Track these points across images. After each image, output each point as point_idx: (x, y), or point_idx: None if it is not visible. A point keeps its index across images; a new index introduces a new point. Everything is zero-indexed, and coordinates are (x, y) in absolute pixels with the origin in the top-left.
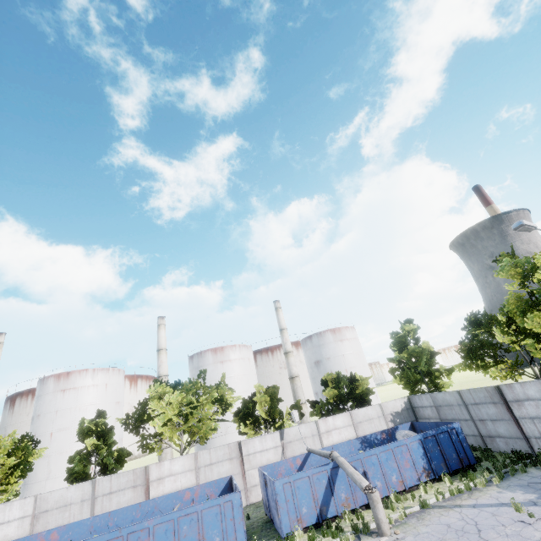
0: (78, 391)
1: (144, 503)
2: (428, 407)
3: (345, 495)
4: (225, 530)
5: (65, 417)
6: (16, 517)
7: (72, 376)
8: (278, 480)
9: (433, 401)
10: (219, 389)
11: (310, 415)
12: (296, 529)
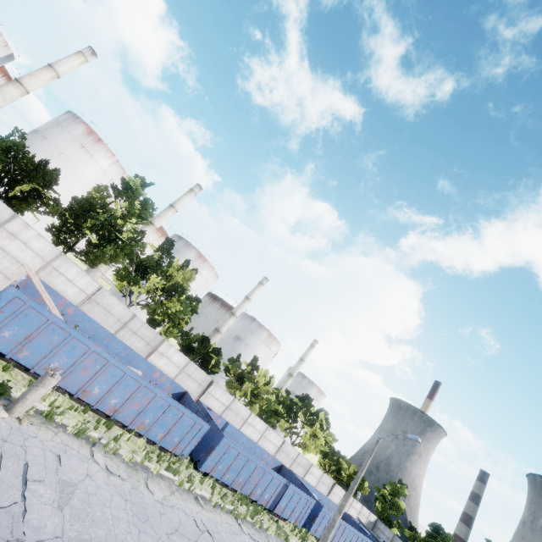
0: (199, 277)
1: (322, 494)
2: (385, 535)
3: None
4: None
5: None
6: (275, 443)
7: (206, 264)
8: None
9: (393, 538)
10: None
11: None
12: None
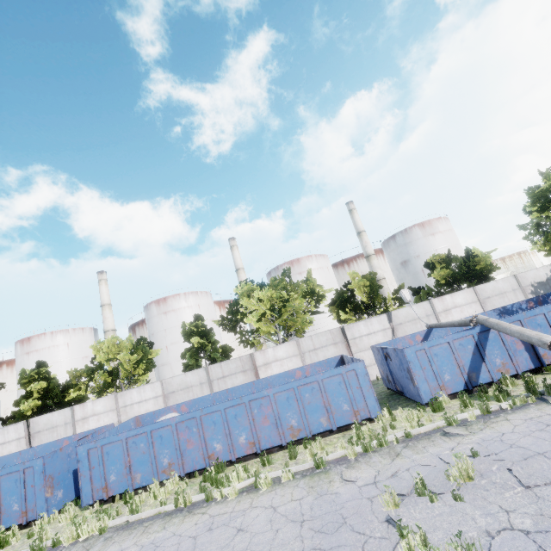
0: (177, 313)
1: (256, 381)
2: None
3: (500, 361)
4: (352, 397)
5: (173, 333)
6: (151, 397)
7: (168, 301)
8: (408, 348)
9: None
10: (307, 285)
11: (414, 302)
12: (438, 396)
